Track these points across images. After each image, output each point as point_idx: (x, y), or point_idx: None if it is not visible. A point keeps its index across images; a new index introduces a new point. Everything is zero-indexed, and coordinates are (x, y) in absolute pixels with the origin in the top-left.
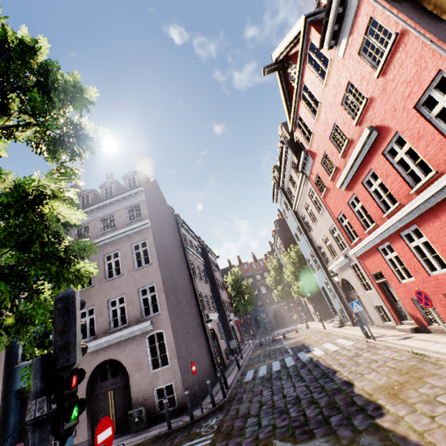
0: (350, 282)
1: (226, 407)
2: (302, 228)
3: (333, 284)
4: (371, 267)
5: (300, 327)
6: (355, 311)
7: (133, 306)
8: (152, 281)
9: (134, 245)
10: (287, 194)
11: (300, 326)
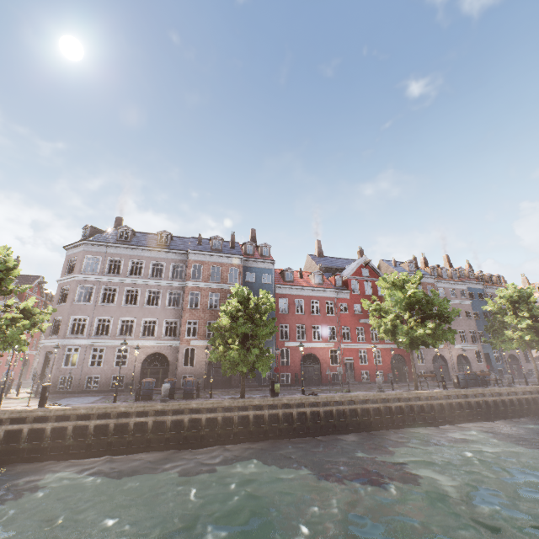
0: None
1: None
2: None
3: None
4: None
5: None
6: None
7: None
8: None
9: None
10: None
11: None
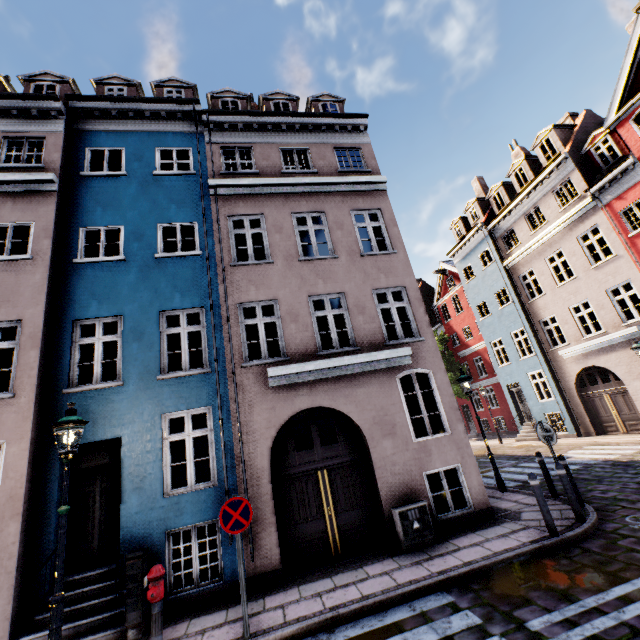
0: (615, 370)
1: (609, 507)
2: (514, 292)
3: (554, 377)
4: None
5: None
6: None
7: (365, 318)
8: (400, 283)
9: (353, 213)
10: (497, 241)
11: None
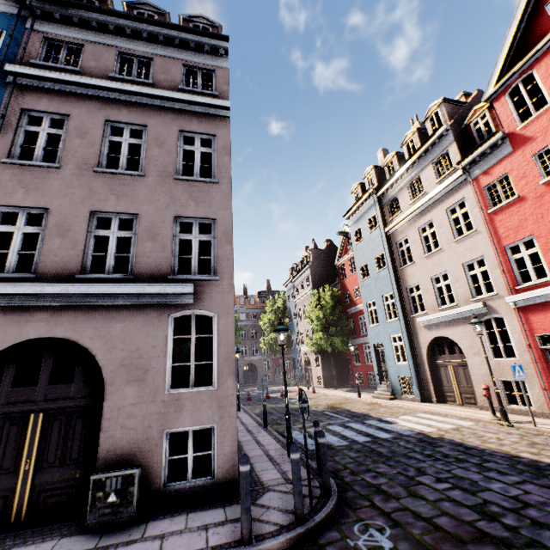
0: (460, 343)
1: (359, 500)
2: (390, 258)
3: (410, 342)
4: (548, 324)
5: (293, 389)
6: (517, 379)
7: (154, 245)
8: (212, 214)
9: (183, 134)
10: (384, 207)
11: (291, 388)
